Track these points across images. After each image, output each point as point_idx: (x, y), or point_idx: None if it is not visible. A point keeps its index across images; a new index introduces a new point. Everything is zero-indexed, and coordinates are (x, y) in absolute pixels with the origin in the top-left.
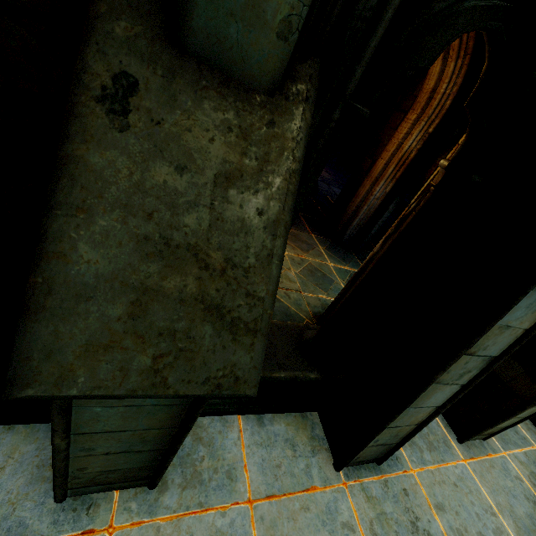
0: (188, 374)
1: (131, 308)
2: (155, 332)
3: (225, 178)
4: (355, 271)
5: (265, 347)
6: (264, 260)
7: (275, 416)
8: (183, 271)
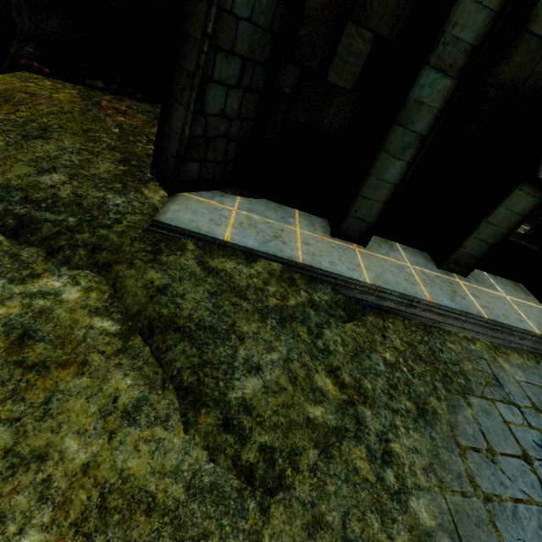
0: None
1: None
2: None
3: None
4: (526, 228)
5: None
6: None
7: (501, 278)
8: None
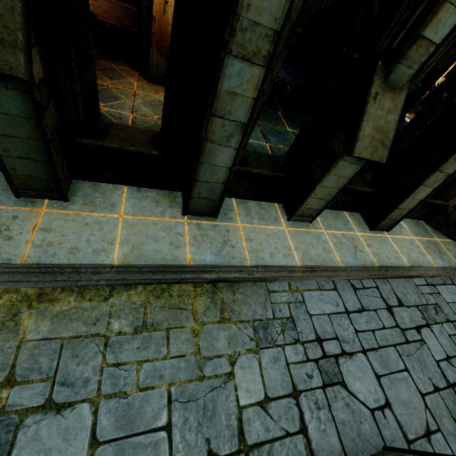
0: None
1: None
2: None
3: None
4: None
5: (25, 57)
6: (9, 11)
7: (150, 190)
8: None
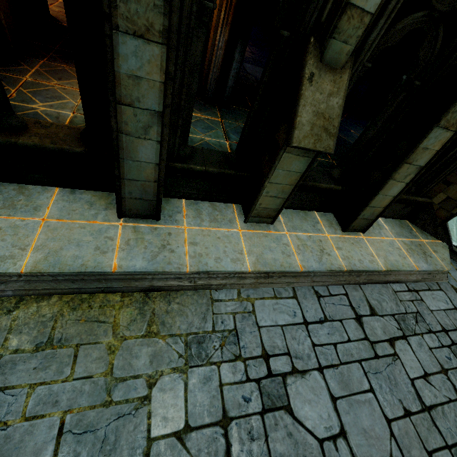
0: None
1: None
2: None
3: None
4: (207, 118)
5: None
6: None
7: (86, 191)
8: None
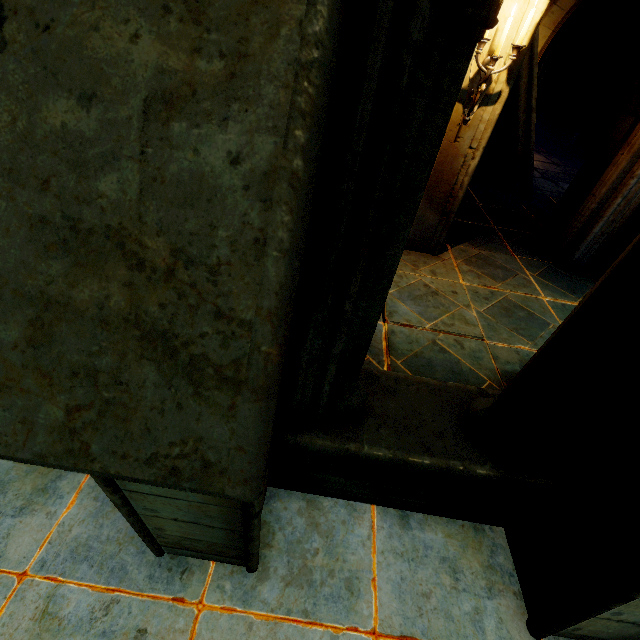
0: (122, 444)
1: (31, 330)
2: (66, 369)
3: (164, 103)
4: None
5: (264, 415)
6: (247, 251)
7: (429, 519)
8: (103, 273)
